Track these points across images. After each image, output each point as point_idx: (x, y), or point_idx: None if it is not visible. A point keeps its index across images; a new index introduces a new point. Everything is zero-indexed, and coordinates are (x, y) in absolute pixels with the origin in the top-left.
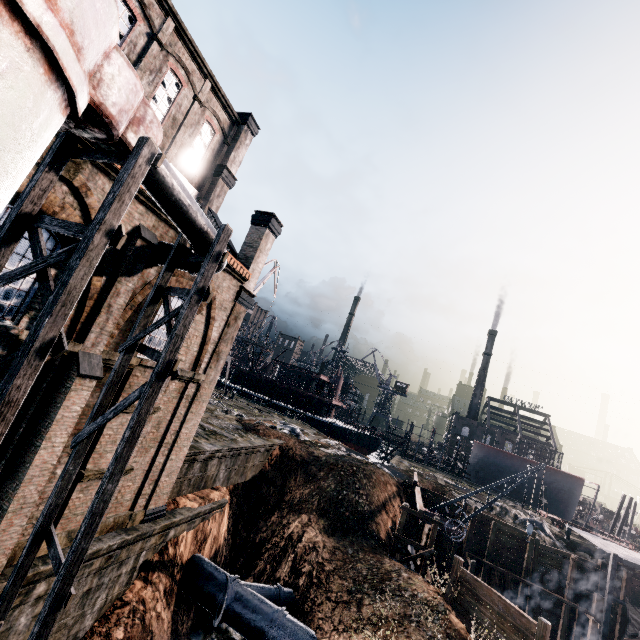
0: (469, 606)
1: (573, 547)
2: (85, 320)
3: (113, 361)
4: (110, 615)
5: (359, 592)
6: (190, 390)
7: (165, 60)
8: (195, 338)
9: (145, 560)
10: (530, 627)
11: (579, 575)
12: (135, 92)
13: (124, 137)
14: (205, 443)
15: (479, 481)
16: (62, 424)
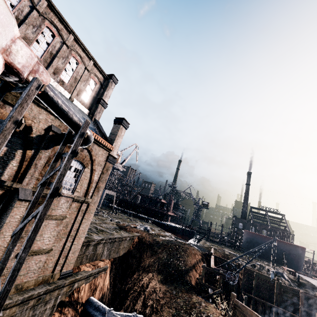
0: None
1: (302, 286)
2: (23, 172)
3: None
4: None
5: (178, 315)
6: (83, 207)
7: (70, 52)
8: (85, 180)
9: (60, 301)
10: None
11: (306, 302)
12: (31, 58)
13: (27, 79)
14: (95, 235)
15: None
16: (9, 225)
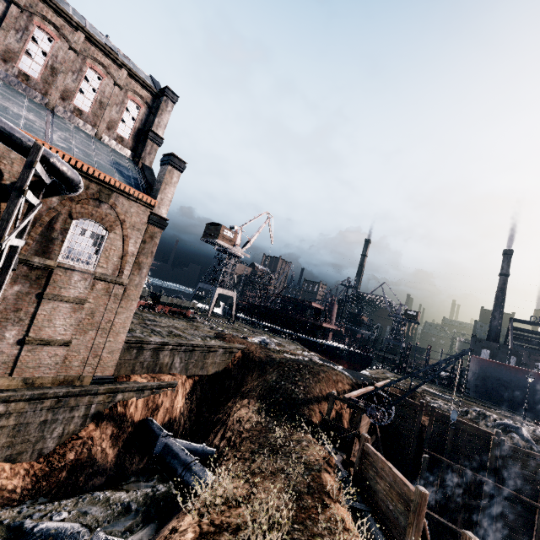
0: (370, 478)
1: None
2: None
3: (34, 262)
4: (68, 443)
5: (259, 452)
6: (117, 290)
7: (84, 62)
8: (113, 251)
9: (97, 411)
10: (409, 495)
11: None
12: None
13: None
14: (155, 337)
15: (482, 396)
16: None
